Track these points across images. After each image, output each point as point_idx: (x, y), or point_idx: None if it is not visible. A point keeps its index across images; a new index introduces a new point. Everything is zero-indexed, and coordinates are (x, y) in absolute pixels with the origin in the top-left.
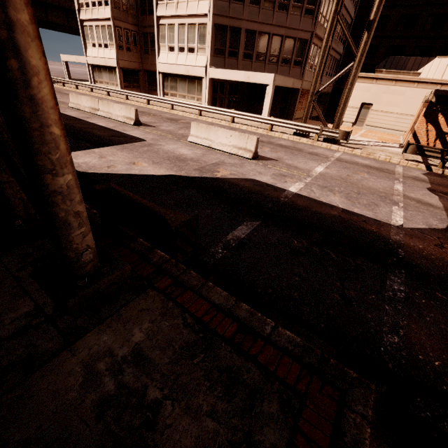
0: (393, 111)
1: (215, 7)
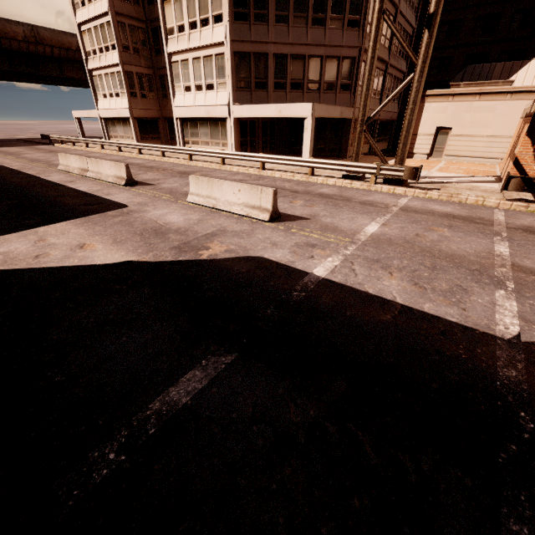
0: (481, 134)
1: (233, 32)
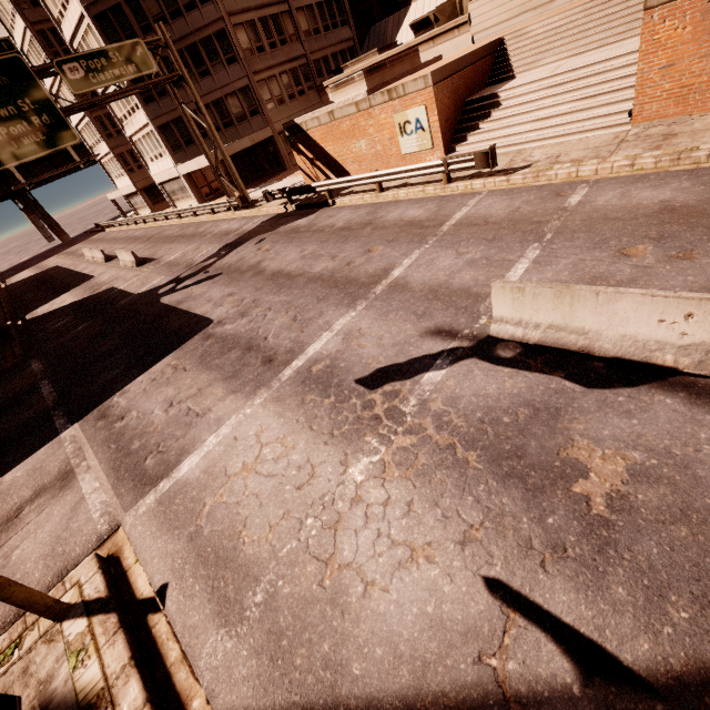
0: None
1: (149, 114)
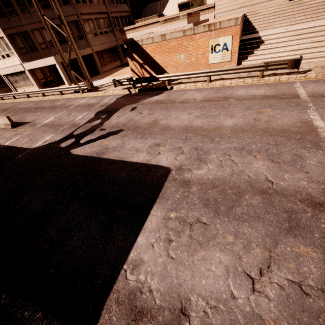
0: None
1: (1, 24)
